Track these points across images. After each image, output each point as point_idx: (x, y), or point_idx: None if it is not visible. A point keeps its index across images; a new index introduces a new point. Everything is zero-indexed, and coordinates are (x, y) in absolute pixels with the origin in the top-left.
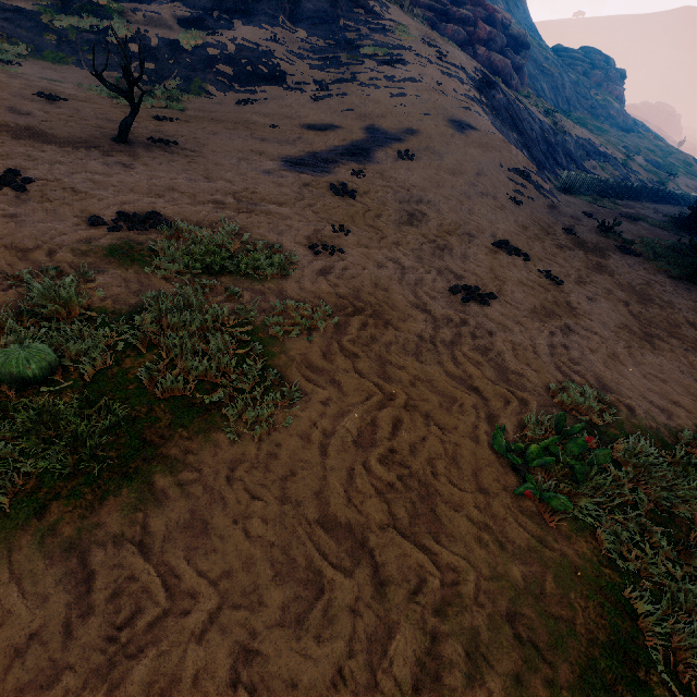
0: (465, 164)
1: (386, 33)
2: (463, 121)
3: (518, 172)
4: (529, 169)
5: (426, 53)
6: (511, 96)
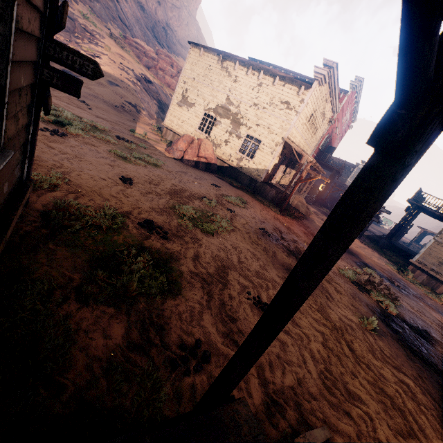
0: (101, 91)
1: (97, 46)
2: (116, 83)
3: (130, 103)
4: (138, 105)
5: (114, 59)
6: (166, 92)
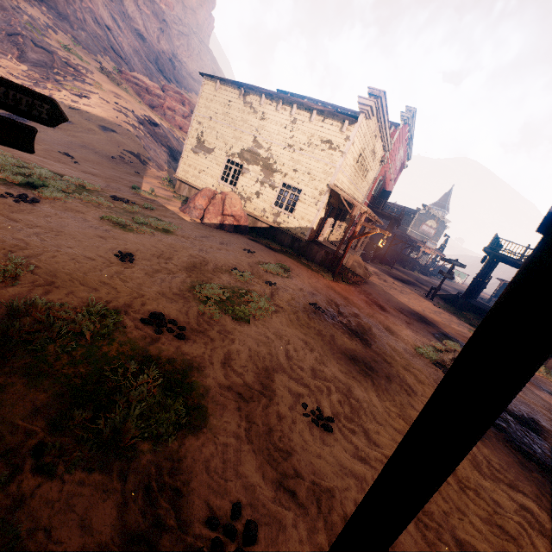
0: (91, 139)
1: (84, 83)
2: (111, 128)
3: (131, 153)
4: (142, 154)
5: (108, 99)
6: (177, 136)
